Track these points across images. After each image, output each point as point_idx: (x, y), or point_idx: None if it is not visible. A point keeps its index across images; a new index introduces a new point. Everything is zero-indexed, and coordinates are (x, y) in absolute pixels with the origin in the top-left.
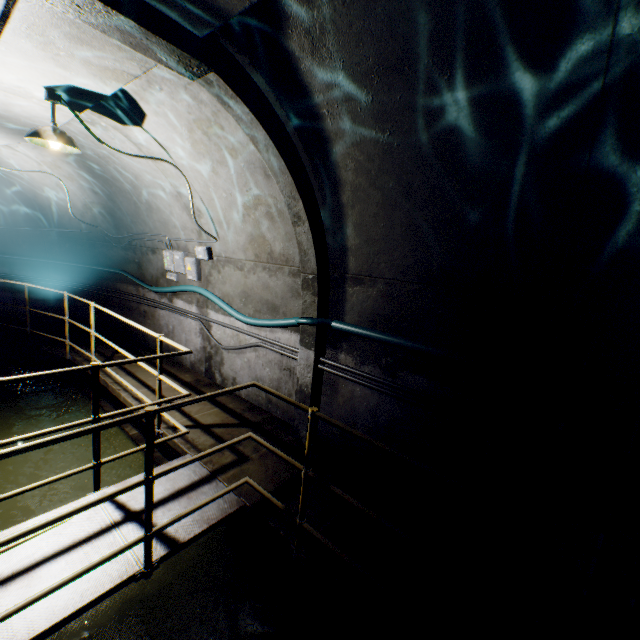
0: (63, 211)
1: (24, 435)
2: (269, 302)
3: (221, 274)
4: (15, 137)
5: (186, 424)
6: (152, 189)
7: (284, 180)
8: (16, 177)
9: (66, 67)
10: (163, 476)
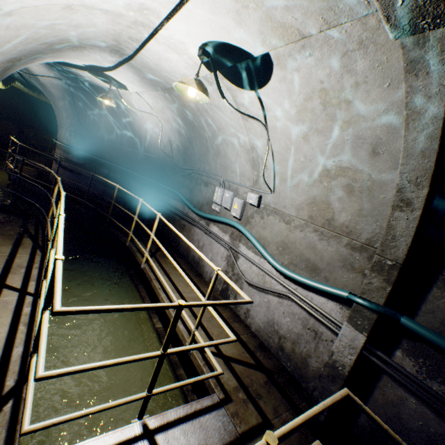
0: (152, 142)
1: (105, 361)
2: (310, 261)
3: (263, 220)
4: (148, 87)
5: (210, 349)
6: (228, 140)
7: (417, 163)
8: (133, 114)
9: (241, 22)
10: (195, 420)
